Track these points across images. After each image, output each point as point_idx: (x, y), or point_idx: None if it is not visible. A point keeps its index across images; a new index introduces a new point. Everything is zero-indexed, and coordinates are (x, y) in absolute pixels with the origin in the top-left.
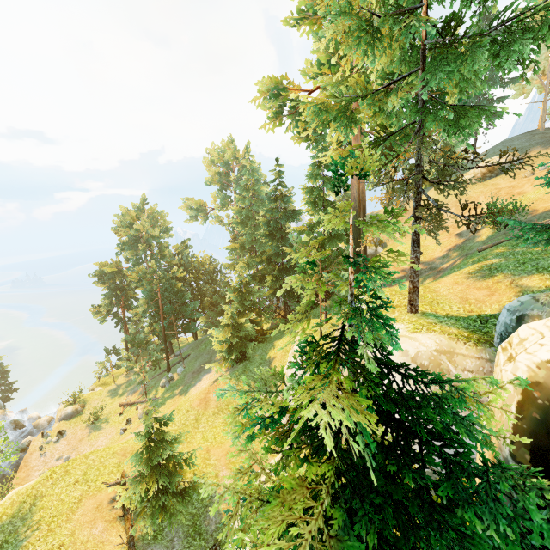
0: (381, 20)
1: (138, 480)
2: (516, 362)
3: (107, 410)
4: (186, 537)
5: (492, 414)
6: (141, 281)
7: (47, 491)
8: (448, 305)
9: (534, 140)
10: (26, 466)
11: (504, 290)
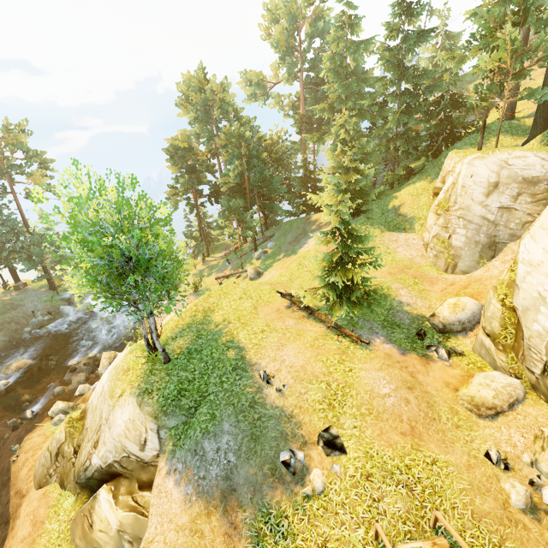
0: None
1: (330, 276)
2: None
3: (202, 284)
4: (383, 328)
5: None
6: (227, 146)
7: (214, 306)
8: None
9: None
10: None
11: None
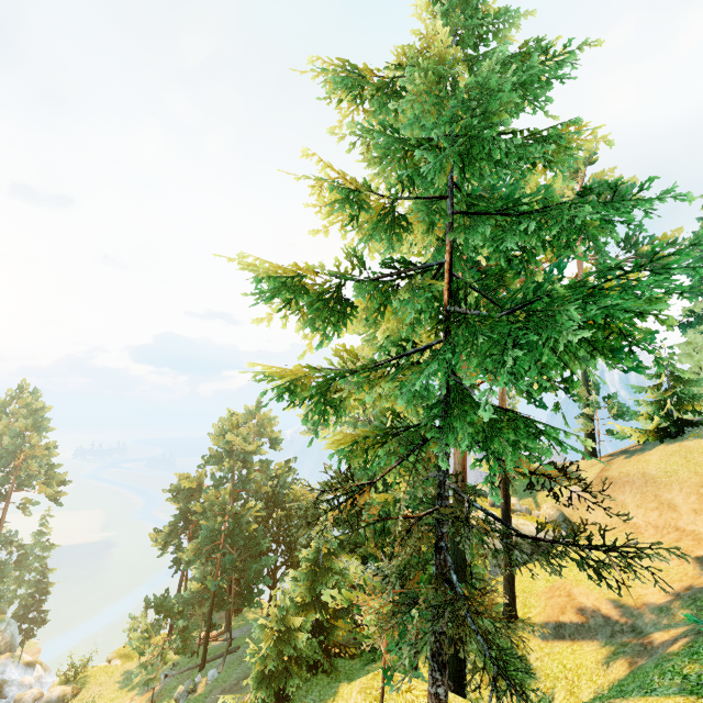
0: (360, 286)
1: None
2: None
3: None
4: None
5: None
6: (206, 512)
7: None
8: None
9: None
10: None
11: None
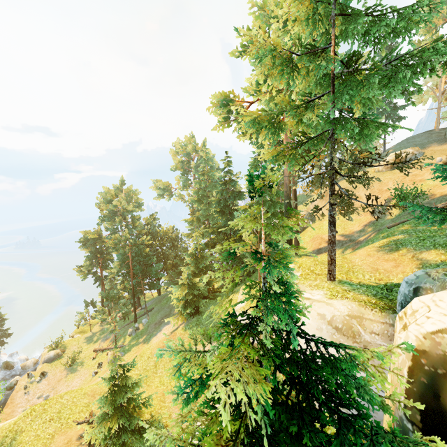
0: (299, 57)
1: (103, 420)
2: (407, 331)
3: (83, 354)
4: None
5: (385, 379)
6: (116, 247)
7: (26, 427)
8: (361, 274)
9: (431, 138)
10: (12, 403)
11: (407, 262)
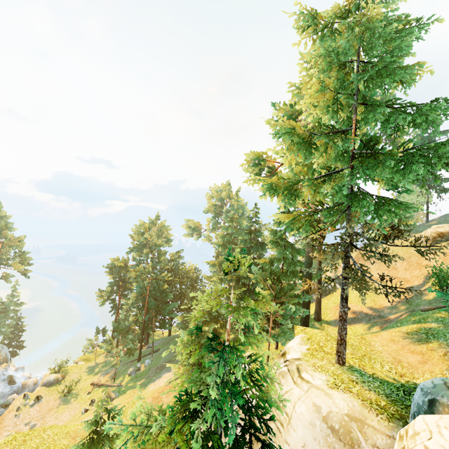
0: (318, 137)
1: None
2: None
3: (80, 385)
4: None
5: None
6: (137, 278)
7: None
8: (379, 363)
9: None
10: (1, 423)
11: (437, 359)
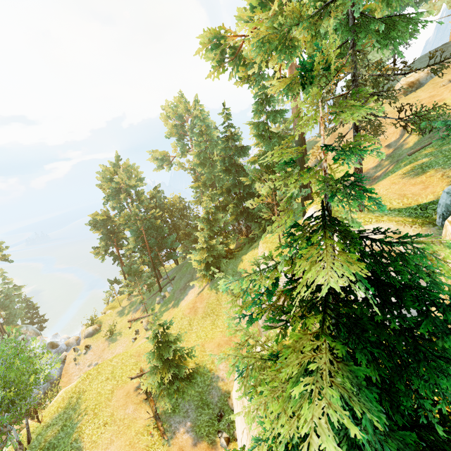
0: None
1: (154, 372)
2: None
3: (119, 326)
4: (197, 408)
5: None
6: (127, 223)
7: (87, 388)
8: (388, 202)
9: (447, 52)
10: (66, 373)
11: (436, 182)
